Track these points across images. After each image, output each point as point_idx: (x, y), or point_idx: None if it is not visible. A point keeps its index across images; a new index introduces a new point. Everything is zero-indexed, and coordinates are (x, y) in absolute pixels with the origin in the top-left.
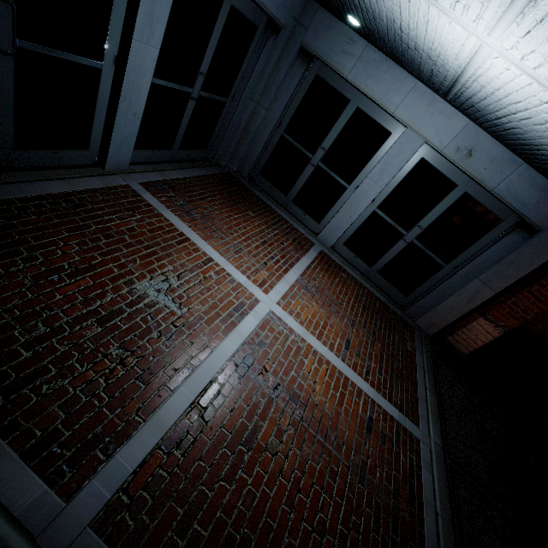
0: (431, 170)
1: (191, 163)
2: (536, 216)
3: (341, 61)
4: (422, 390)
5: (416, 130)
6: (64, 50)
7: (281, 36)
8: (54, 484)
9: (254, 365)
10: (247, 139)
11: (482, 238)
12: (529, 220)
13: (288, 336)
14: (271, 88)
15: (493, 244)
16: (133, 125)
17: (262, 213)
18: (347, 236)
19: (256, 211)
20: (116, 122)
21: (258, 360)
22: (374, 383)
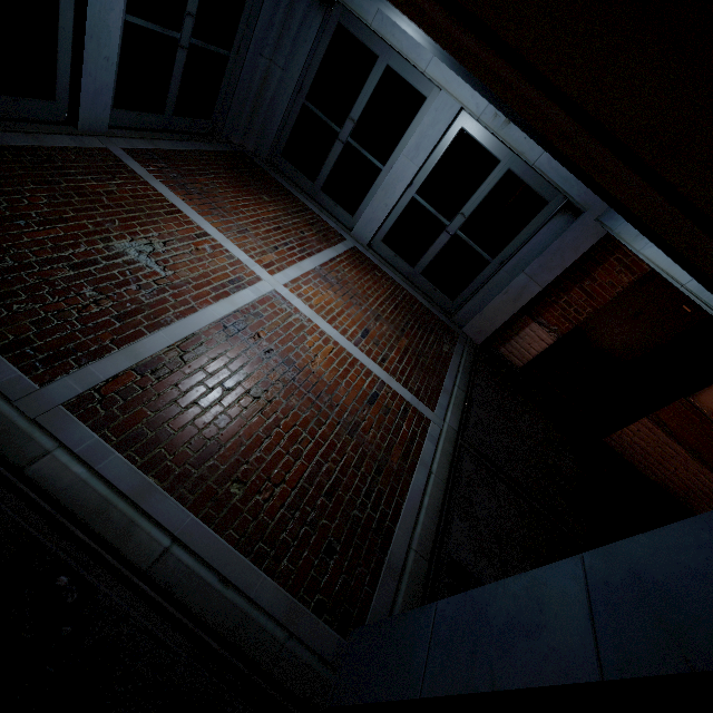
0: (472, 144)
1: (191, 136)
2: (579, 193)
3: (363, 4)
4: (449, 386)
5: (450, 92)
6: None
7: None
8: (28, 373)
9: (246, 330)
10: (263, 109)
11: (528, 225)
12: (572, 199)
13: (292, 315)
14: (285, 41)
15: (538, 230)
16: (106, 73)
17: (281, 200)
18: (385, 231)
19: (273, 196)
20: (84, 66)
21: (251, 327)
22: (389, 369)
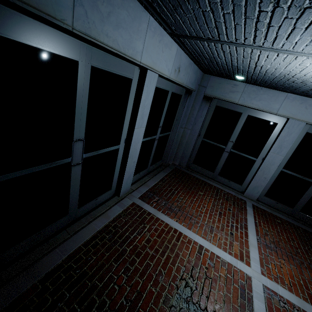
0: None
1: (156, 170)
2: None
3: (231, 96)
4: None
5: (297, 118)
6: (103, 148)
7: (193, 94)
8: None
9: None
10: (182, 147)
11: None
12: None
13: None
14: (191, 119)
15: None
16: (132, 167)
17: (206, 189)
18: (265, 190)
19: (202, 189)
20: (125, 170)
21: None
22: None
